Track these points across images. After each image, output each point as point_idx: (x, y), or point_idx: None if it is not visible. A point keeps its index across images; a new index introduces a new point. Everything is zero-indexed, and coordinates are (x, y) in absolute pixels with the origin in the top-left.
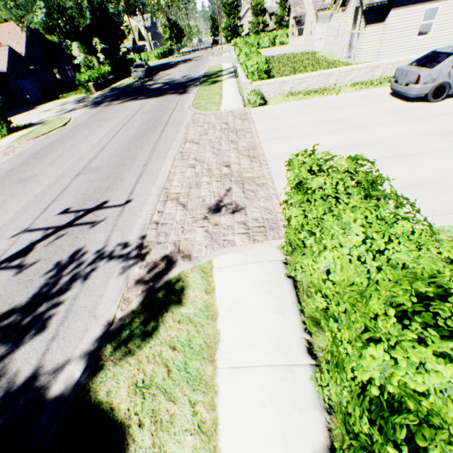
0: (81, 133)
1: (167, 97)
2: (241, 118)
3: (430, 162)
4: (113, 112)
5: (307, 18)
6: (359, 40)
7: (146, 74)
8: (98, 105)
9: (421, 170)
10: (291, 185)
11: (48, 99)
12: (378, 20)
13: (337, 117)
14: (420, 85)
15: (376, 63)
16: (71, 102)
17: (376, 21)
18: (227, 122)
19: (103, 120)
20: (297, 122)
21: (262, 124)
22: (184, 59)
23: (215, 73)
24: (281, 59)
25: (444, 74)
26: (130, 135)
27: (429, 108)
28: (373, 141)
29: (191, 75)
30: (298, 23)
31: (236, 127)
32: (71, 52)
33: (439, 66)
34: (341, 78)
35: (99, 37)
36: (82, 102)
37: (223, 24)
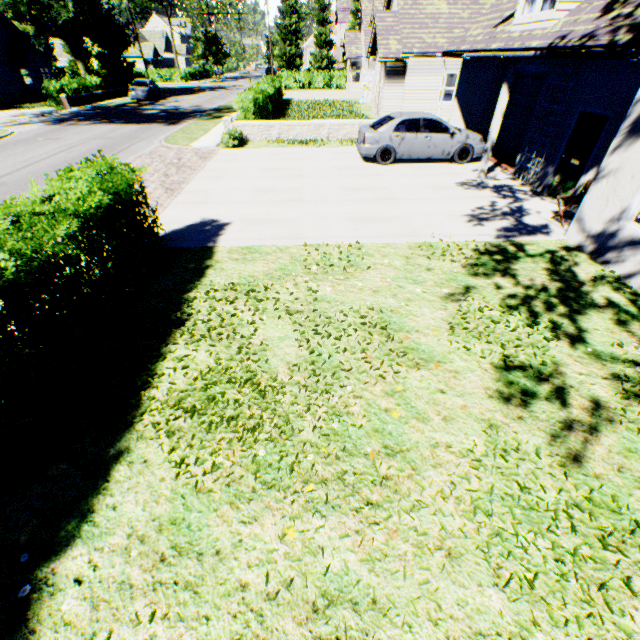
0: (13, 149)
1: (151, 126)
2: (201, 156)
3: (310, 207)
4: (72, 133)
5: (363, 61)
6: (382, 96)
7: (148, 96)
8: (61, 123)
9: (294, 212)
10: (63, 175)
11: (2, 107)
12: (398, 77)
13: (290, 166)
14: (367, 146)
15: (369, 121)
16: (29, 115)
17: (395, 78)
18: (182, 158)
19: (53, 140)
20: (250, 166)
21: (215, 165)
22: (217, 86)
23: (231, 108)
24: (317, 105)
25: (386, 138)
26: (69, 158)
27: (374, 169)
28: (290, 189)
29: (204, 106)
30: (353, 65)
31: (187, 163)
32: (53, 49)
33: (382, 129)
34: (334, 132)
35: (88, 37)
36: (43, 117)
37: (277, 50)
